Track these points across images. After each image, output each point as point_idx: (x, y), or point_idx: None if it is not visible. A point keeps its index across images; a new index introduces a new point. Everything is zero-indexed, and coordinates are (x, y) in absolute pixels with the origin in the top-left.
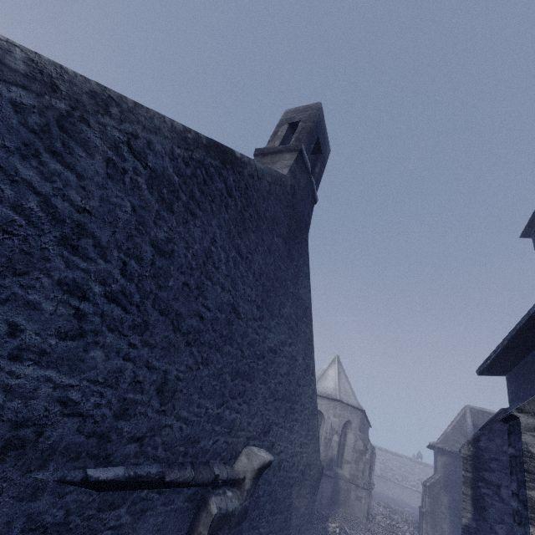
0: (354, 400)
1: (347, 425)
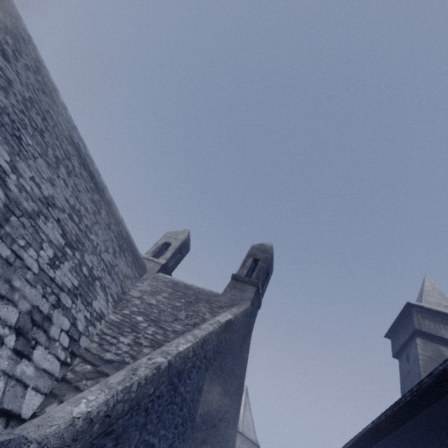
0: (253, 434)
1: None
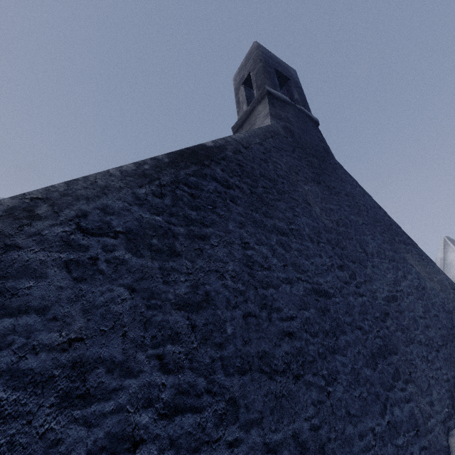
0: None
1: None
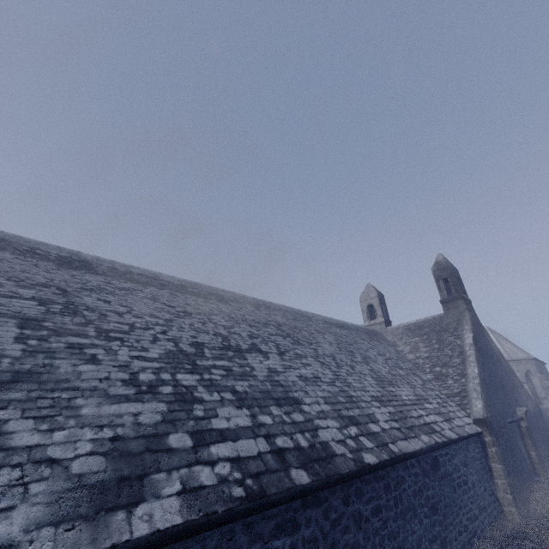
0: (522, 354)
1: (527, 374)
